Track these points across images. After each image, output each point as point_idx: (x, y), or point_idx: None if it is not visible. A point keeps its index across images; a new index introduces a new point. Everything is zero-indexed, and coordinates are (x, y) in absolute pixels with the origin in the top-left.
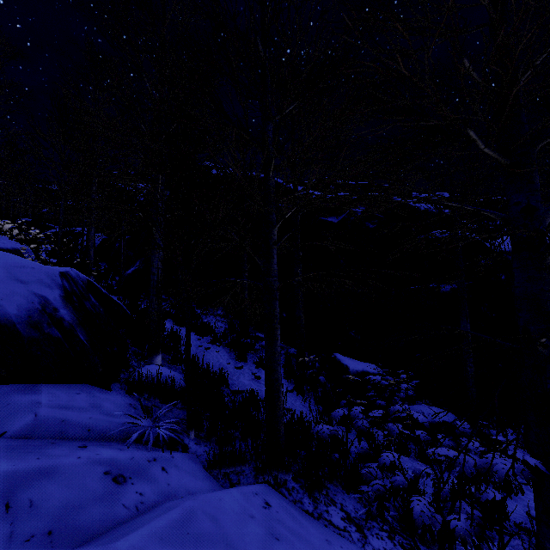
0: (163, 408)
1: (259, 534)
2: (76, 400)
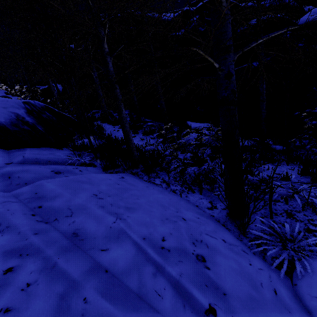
0: (84, 153)
1: (109, 183)
2: (43, 152)
